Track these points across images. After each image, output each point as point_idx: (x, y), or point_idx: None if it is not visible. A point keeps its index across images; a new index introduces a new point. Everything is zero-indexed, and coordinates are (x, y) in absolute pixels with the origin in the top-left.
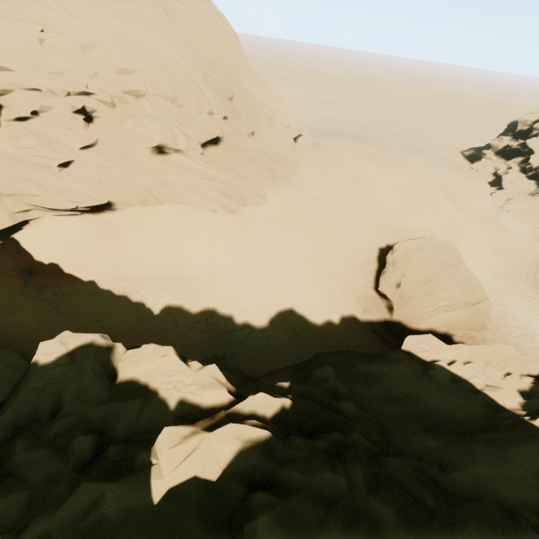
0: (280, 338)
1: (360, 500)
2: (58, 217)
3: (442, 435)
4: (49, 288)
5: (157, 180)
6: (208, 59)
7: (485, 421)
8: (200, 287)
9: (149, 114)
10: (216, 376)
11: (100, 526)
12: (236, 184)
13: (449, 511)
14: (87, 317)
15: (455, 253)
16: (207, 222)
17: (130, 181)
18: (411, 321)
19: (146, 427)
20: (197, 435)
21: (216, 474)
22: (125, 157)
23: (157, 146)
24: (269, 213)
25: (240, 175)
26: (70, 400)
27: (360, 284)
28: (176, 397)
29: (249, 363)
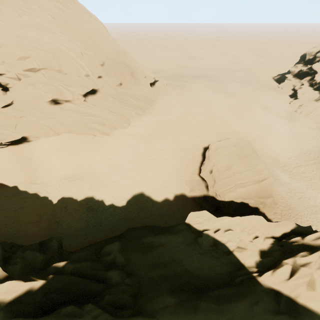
0: (133, 212)
1: None
2: None
3: (182, 293)
4: None
5: (54, 120)
6: (84, 43)
7: (225, 277)
8: (85, 183)
9: (43, 82)
10: None
11: None
12: (108, 117)
13: None
14: (8, 209)
15: (248, 147)
16: (89, 142)
17: (36, 123)
18: (218, 195)
19: None
20: None
21: None
22: (33, 109)
23: (52, 100)
24: (131, 132)
25: (111, 111)
26: None
27: (189, 172)
28: None
29: (109, 231)
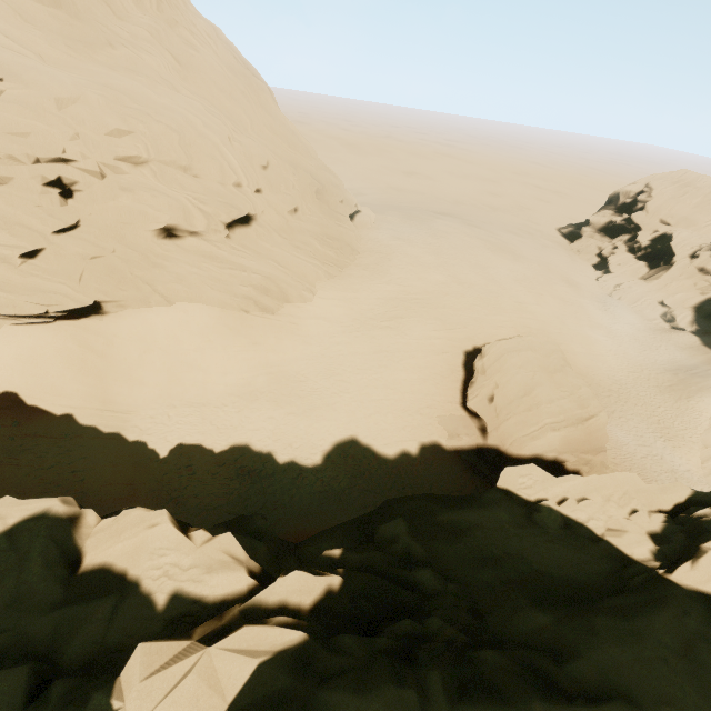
0: (340, 479)
1: None
2: (19, 327)
3: (555, 607)
4: (1, 428)
5: (164, 272)
6: (233, 118)
7: (610, 580)
8: (227, 415)
9: (153, 187)
10: (231, 551)
11: None
12: (274, 275)
13: None
14: (58, 467)
15: (558, 355)
16: (236, 326)
17: (126, 274)
18: (510, 446)
19: (118, 642)
20: (191, 652)
21: None
22: (120, 242)
23: (164, 227)
24: (320, 311)
25: (280, 263)
26: None
27: (443, 399)
28: (167, 589)
29: (297, 519)
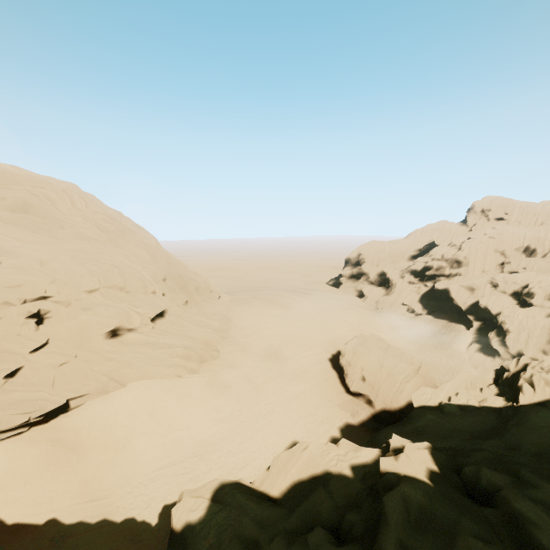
0: None
1: (506, 459)
2: None
3: (493, 437)
4: None
5: (116, 362)
6: (140, 256)
7: (501, 420)
8: (193, 464)
9: (104, 304)
10: (353, 445)
11: (422, 512)
12: (191, 345)
13: (543, 456)
14: None
15: (382, 340)
16: (176, 389)
17: (87, 371)
18: (391, 403)
19: (346, 502)
20: (400, 455)
21: (435, 467)
22: (79, 348)
23: (111, 330)
24: (227, 362)
25: (190, 337)
26: (257, 531)
27: (334, 393)
28: (346, 466)
29: None
